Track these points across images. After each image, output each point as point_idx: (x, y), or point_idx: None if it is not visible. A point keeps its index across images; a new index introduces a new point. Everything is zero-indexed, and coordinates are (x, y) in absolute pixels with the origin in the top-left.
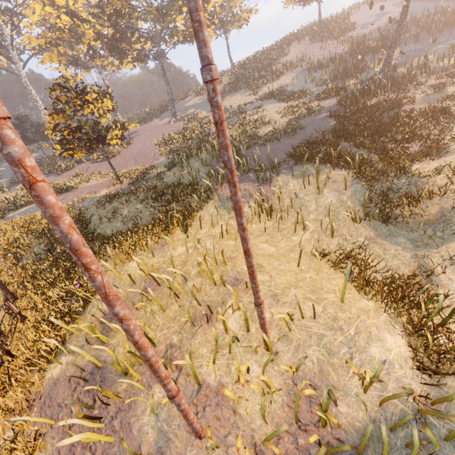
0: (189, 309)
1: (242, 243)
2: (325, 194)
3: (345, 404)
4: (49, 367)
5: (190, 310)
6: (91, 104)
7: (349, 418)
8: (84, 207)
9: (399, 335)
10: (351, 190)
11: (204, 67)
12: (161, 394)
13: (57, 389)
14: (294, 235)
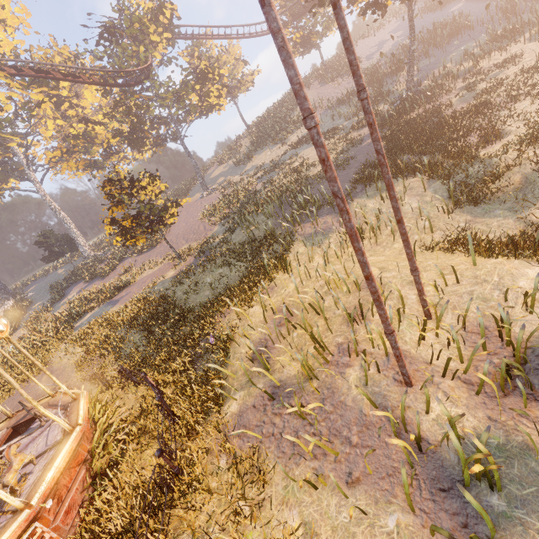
0: (337, 318)
1: (395, 214)
2: (407, 202)
3: (518, 327)
4: (223, 410)
5: (338, 318)
6: (145, 190)
7: (526, 333)
8: (160, 291)
9: (537, 267)
10: (431, 191)
11: (361, 91)
12: (357, 372)
13: (246, 417)
14: (394, 244)
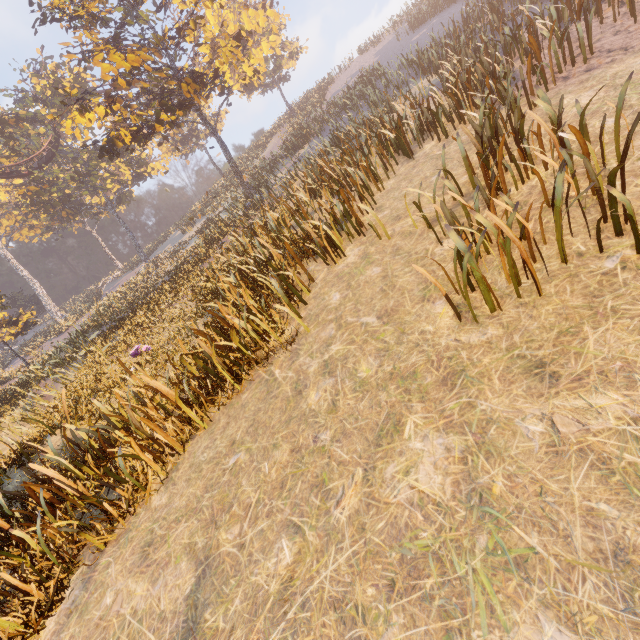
0: None
1: None
2: None
3: None
4: None
5: None
6: None
7: None
8: None
9: None
10: None
11: None
12: None
13: None
14: None
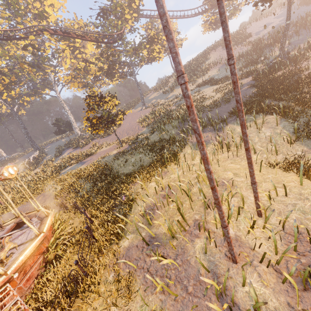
0: (198, 201)
1: (245, 144)
2: (263, 131)
3: None
4: (120, 243)
5: (199, 202)
6: (107, 103)
7: None
8: (106, 161)
9: None
10: (281, 126)
11: (230, 58)
12: (202, 243)
13: (131, 252)
14: None
